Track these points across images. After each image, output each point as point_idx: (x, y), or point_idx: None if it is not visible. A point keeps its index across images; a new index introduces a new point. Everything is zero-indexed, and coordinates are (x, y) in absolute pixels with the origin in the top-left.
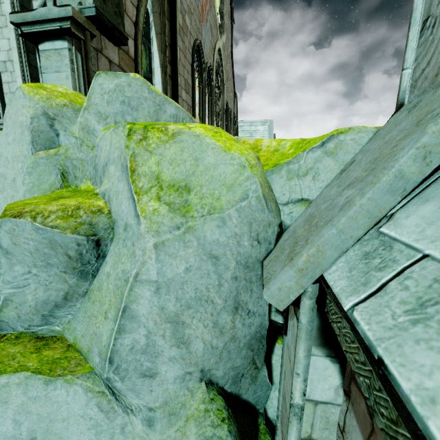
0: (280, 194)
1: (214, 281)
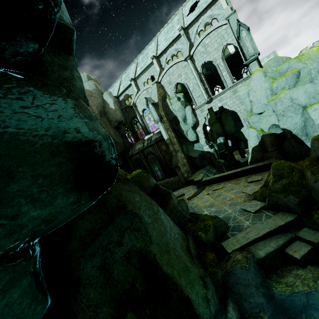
0: None
1: None
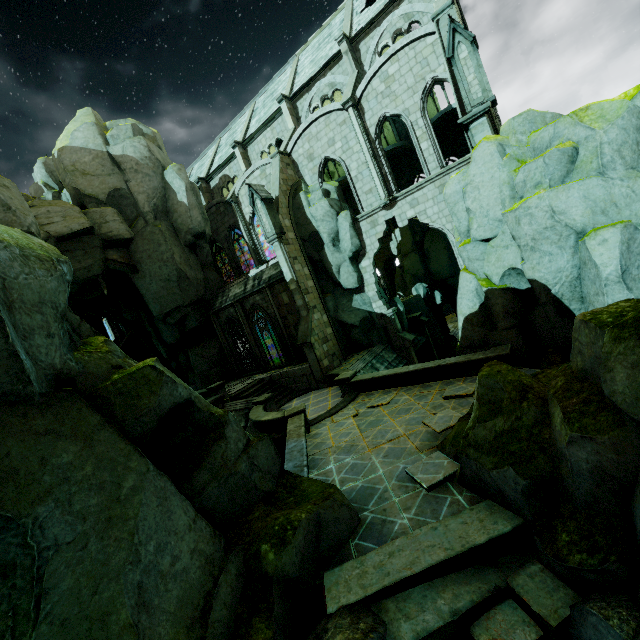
0: (639, 105)
1: (626, 136)
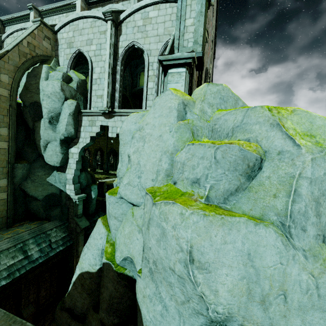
0: None
1: None
